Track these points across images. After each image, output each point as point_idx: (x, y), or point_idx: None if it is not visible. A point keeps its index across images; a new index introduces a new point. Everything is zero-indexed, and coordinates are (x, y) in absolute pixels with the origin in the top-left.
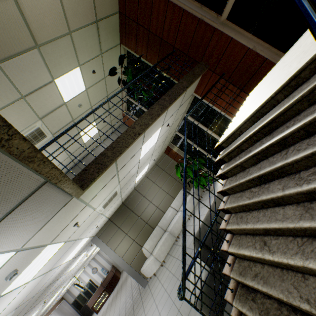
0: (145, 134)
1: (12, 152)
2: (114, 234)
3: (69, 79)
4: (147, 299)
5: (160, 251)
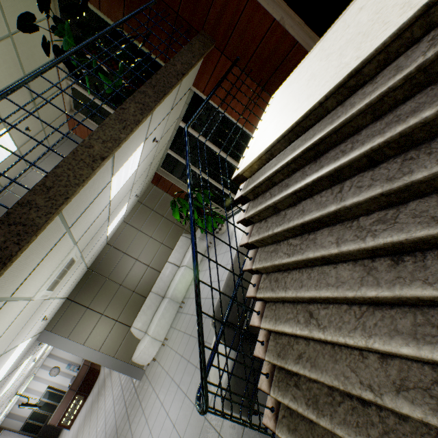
0: (115, 157)
1: None
2: (81, 320)
3: None
4: (147, 396)
5: (159, 326)
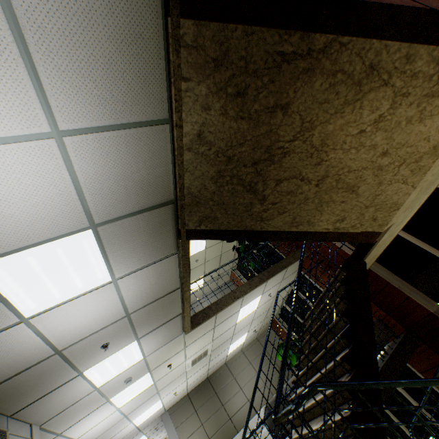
0: (244, 299)
1: (185, 295)
2: (188, 418)
3: (196, 241)
4: None
5: None
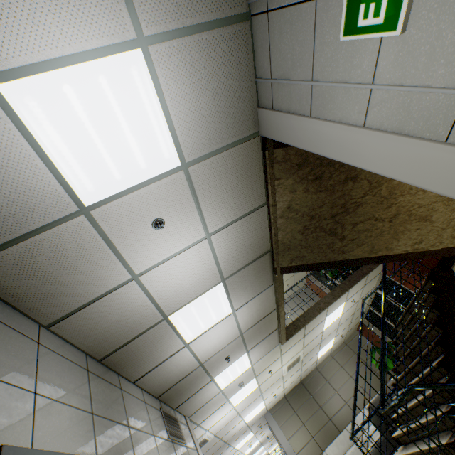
0: (328, 308)
1: (280, 314)
2: (289, 418)
3: None
4: None
5: None
